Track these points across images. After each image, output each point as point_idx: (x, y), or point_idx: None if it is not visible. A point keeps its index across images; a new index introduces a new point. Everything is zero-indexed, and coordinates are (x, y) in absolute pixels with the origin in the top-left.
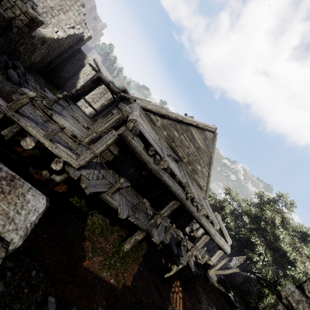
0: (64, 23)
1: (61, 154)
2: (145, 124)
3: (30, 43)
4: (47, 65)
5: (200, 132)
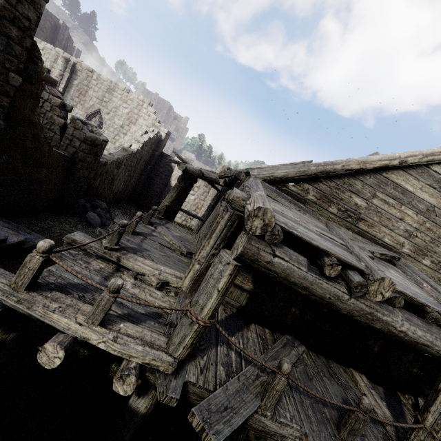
0: (138, 134)
1: (128, 351)
2: (286, 209)
3: (105, 172)
4: (133, 189)
5: (416, 176)
